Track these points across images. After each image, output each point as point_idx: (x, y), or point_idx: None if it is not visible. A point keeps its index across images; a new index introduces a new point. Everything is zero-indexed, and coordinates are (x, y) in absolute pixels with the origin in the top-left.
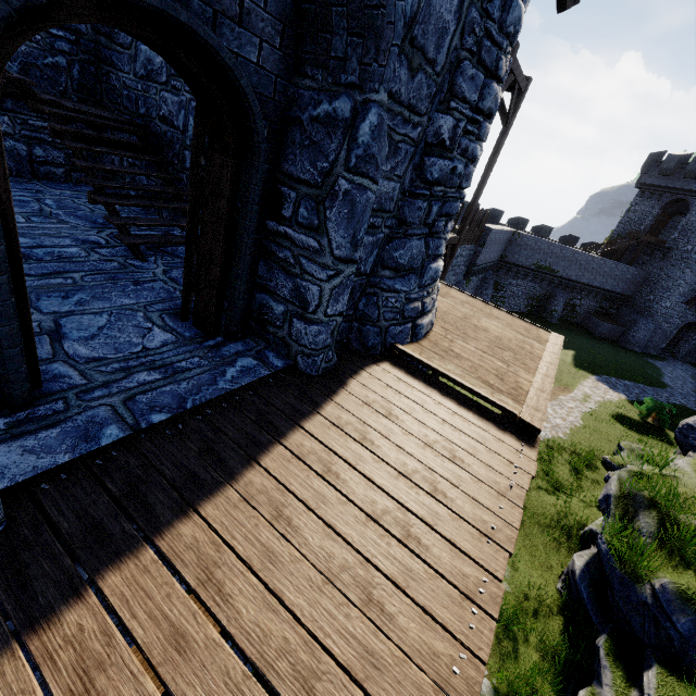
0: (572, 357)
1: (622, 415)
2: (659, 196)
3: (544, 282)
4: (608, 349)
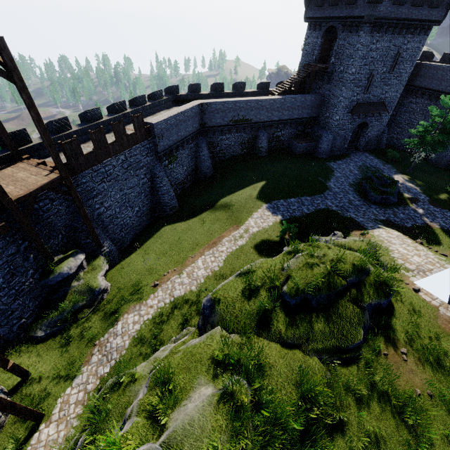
0: (260, 189)
1: (264, 241)
2: (319, 26)
3: (246, 129)
4: (298, 167)
